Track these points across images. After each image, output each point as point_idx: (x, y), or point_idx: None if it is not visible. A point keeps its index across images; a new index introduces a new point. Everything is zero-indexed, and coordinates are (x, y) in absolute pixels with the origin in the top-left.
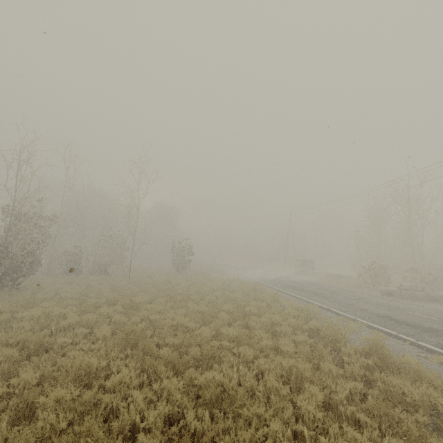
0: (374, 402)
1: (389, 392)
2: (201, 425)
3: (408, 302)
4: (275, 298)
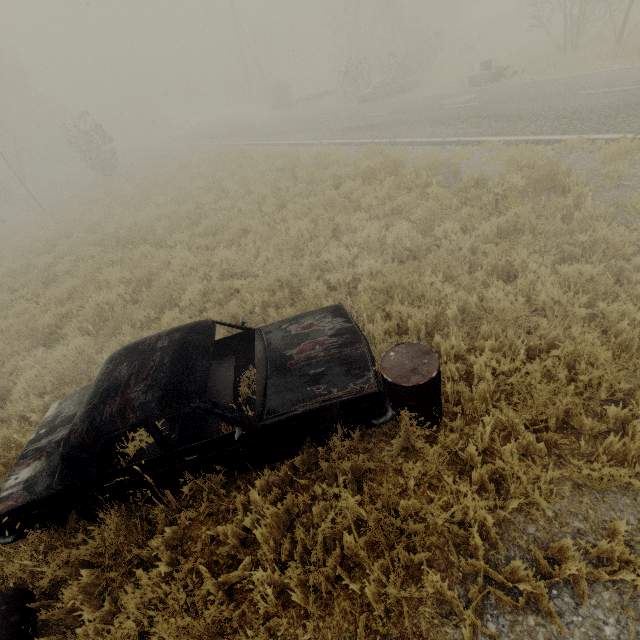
0: (304, 188)
1: (318, 181)
2: (209, 241)
3: (377, 104)
4: (245, 155)
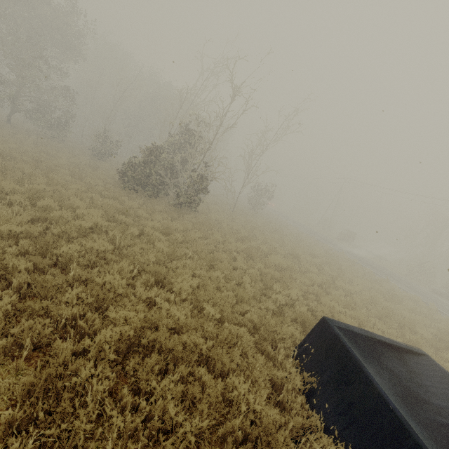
0: None
1: None
2: None
3: None
4: (386, 281)
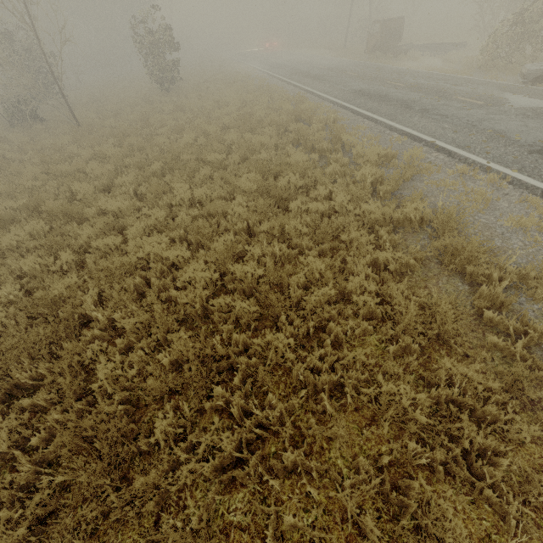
0: None
1: None
2: None
3: None
4: (335, 135)
